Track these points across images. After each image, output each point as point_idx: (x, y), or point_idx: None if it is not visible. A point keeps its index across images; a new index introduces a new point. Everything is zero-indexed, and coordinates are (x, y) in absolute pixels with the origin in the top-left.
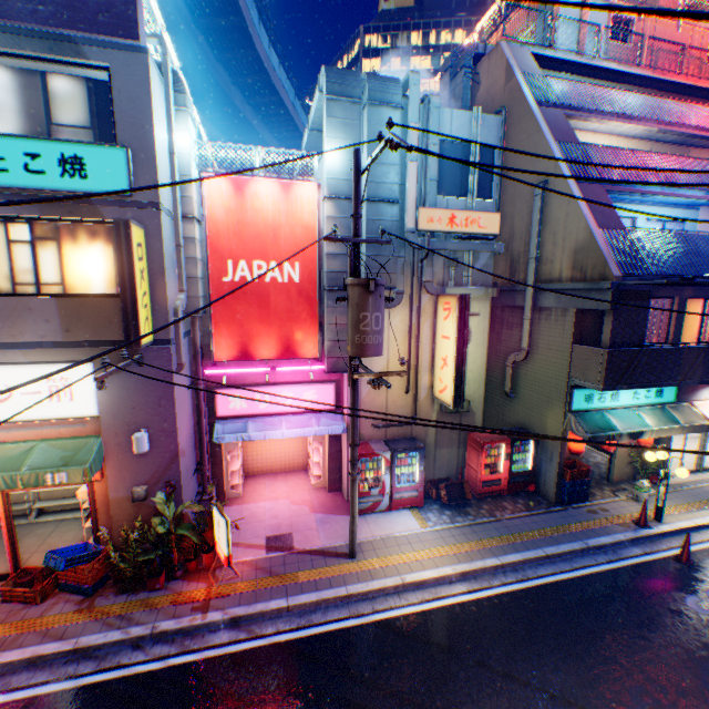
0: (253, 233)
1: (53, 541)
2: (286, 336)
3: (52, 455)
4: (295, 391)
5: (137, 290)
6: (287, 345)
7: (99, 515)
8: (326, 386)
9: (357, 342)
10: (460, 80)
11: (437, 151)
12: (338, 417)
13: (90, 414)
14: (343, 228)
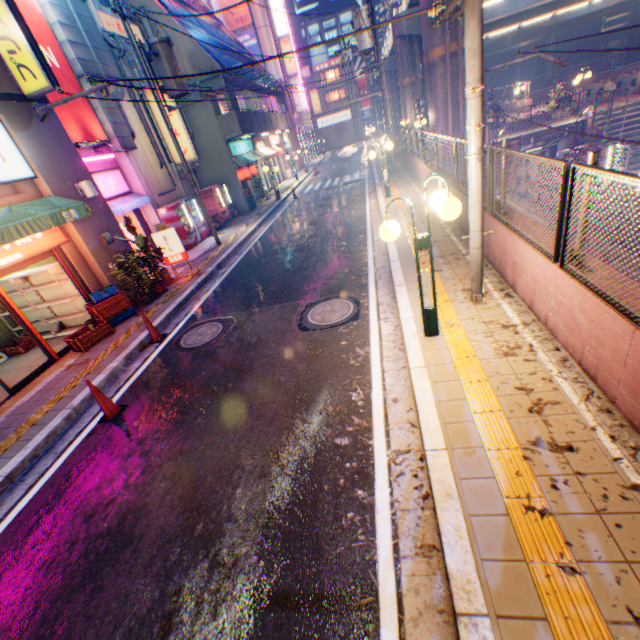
0: None
1: (25, 363)
2: (80, 121)
3: (40, 210)
4: (101, 180)
5: (30, 31)
6: (85, 129)
7: (84, 277)
8: (116, 173)
9: (180, 84)
10: None
11: None
12: (138, 196)
13: (29, 177)
14: (66, 18)
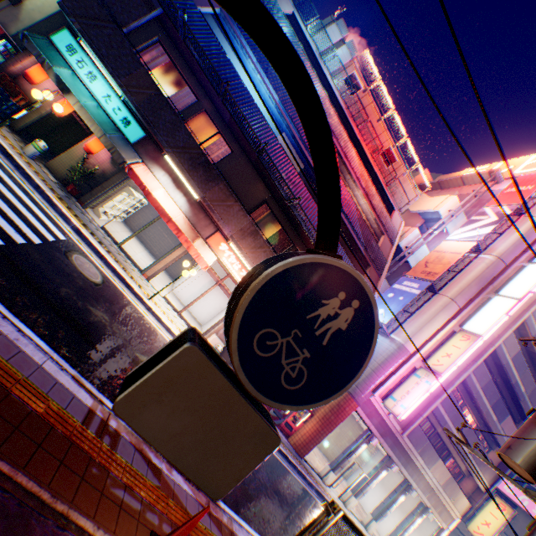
0: None
1: None
2: None
3: None
4: None
5: None
6: None
7: None
8: None
9: None
10: None
11: None
12: None
13: None
14: None
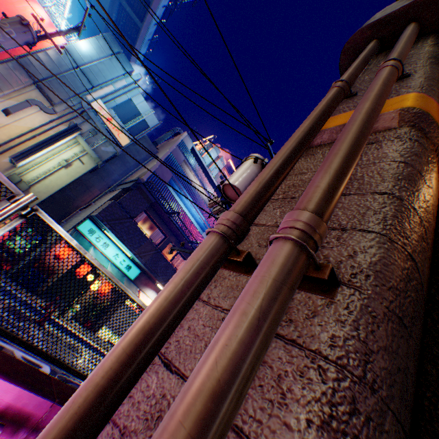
0: (12, 10)
1: None
2: None
3: None
4: None
5: None
6: None
7: None
8: None
9: None
10: (169, 132)
11: (127, 99)
12: None
13: None
14: (59, 61)
